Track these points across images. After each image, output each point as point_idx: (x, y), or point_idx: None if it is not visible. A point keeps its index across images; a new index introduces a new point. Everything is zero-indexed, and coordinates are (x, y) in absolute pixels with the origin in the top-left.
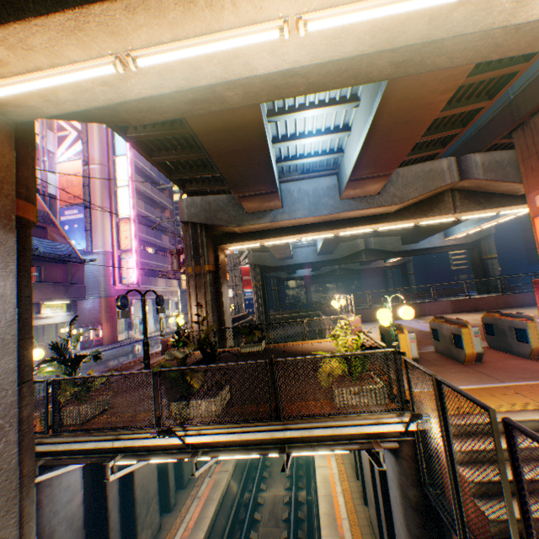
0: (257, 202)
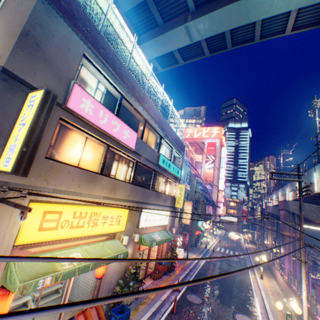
0: None
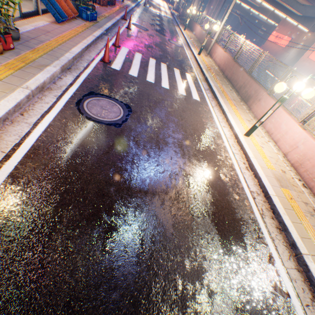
0: None
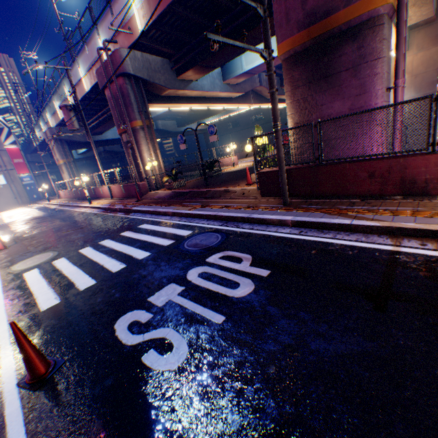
0: (196, 72)
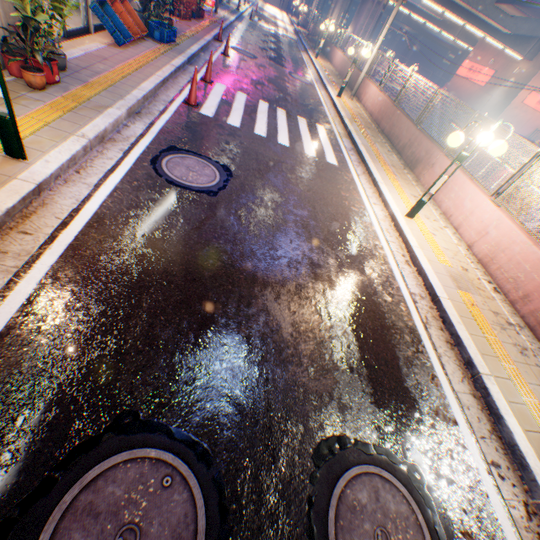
0: None
